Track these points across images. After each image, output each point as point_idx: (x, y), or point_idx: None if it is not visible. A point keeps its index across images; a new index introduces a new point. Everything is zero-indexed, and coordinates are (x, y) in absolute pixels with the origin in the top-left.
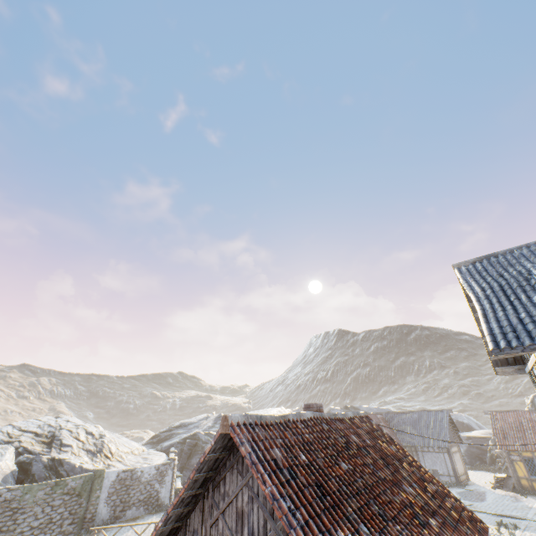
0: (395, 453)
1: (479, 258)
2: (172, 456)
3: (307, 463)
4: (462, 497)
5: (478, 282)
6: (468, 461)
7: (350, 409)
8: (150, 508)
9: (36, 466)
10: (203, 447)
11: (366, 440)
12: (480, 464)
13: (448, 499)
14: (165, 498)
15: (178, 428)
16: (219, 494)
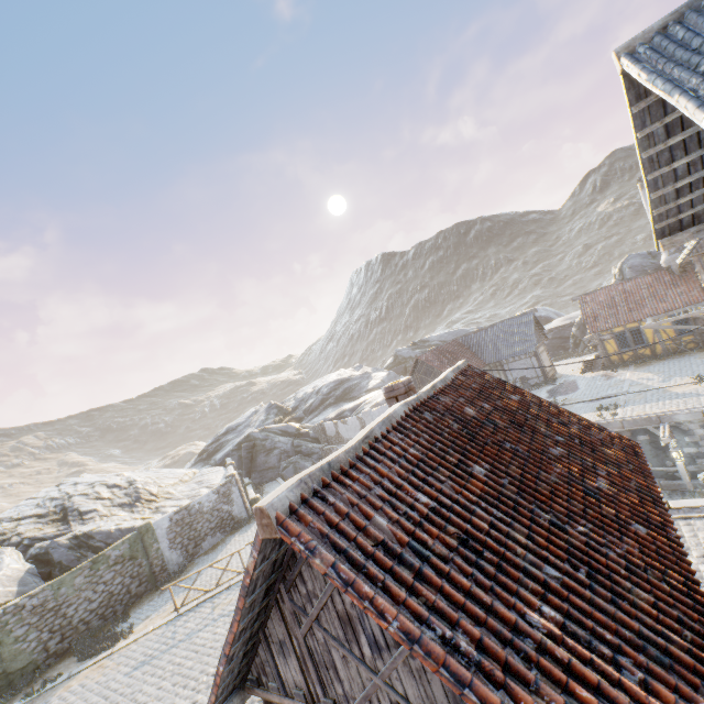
0: (520, 403)
1: (675, 13)
2: (231, 470)
3: (433, 507)
4: (555, 393)
5: (687, 67)
6: (551, 355)
7: (418, 344)
8: (228, 530)
9: (57, 553)
10: (265, 445)
11: (483, 404)
12: (562, 353)
13: (593, 434)
14: (241, 514)
15: (226, 435)
16: (301, 596)
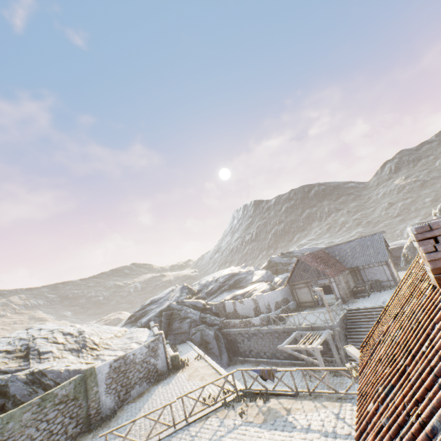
0: None
1: None
2: (156, 330)
3: None
4: None
5: None
6: None
7: (285, 254)
8: (152, 381)
9: (13, 386)
10: (180, 314)
11: None
12: (395, 267)
13: None
14: (163, 367)
15: (150, 305)
16: None
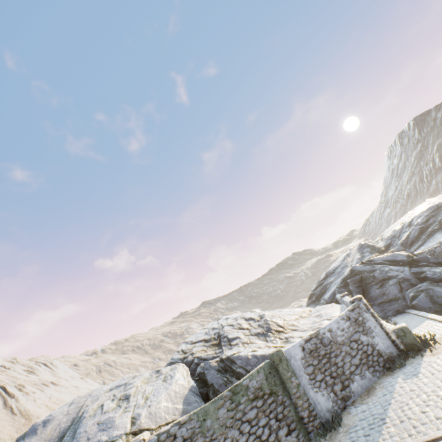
0: None
1: None
2: (348, 299)
3: None
4: None
5: None
6: None
7: None
8: (378, 369)
9: (209, 374)
10: (374, 276)
11: None
12: None
13: None
14: (388, 349)
15: (326, 278)
16: None
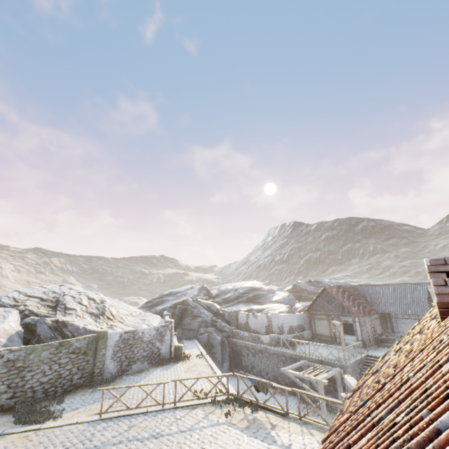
0: None
1: None
2: (168, 318)
3: None
4: None
5: None
6: None
7: (313, 282)
8: (153, 362)
9: (40, 327)
10: (193, 311)
11: None
12: None
13: None
14: (166, 354)
15: (168, 296)
16: None
